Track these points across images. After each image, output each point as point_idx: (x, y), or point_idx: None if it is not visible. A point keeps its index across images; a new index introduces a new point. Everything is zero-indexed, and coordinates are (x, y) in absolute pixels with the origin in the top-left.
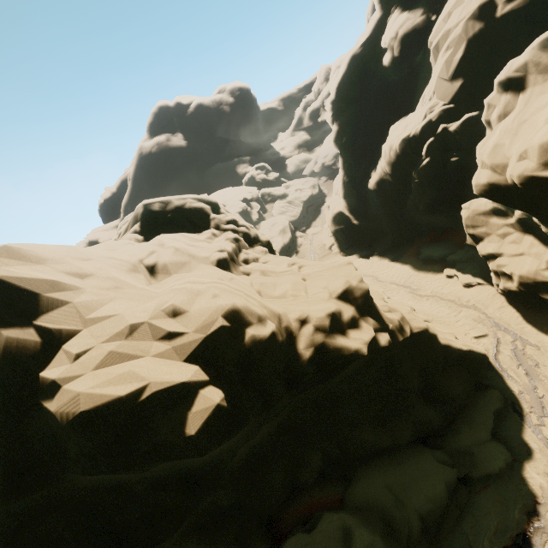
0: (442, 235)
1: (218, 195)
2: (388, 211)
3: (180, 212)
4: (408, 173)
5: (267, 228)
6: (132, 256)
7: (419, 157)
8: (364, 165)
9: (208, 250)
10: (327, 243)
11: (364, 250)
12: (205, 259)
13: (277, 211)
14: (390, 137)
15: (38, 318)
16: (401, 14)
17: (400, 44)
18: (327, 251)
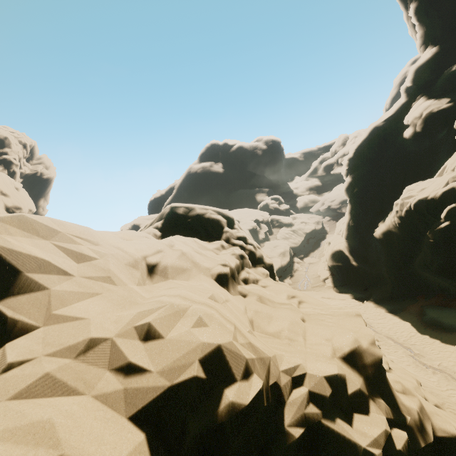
0: (452, 301)
1: (236, 212)
2: (391, 261)
3: (199, 219)
4: (420, 231)
5: (270, 248)
6: (138, 250)
7: (435, 219)
8: (371, 215)
9: (212, 261)
10: (322, 275)
11: (359, 292)
12: (206, 270)
13: (282, 235)
14: (404, 195)
15: (4, 299)
16: (426, 101)
17: (423, 123)
18: (320, 282)
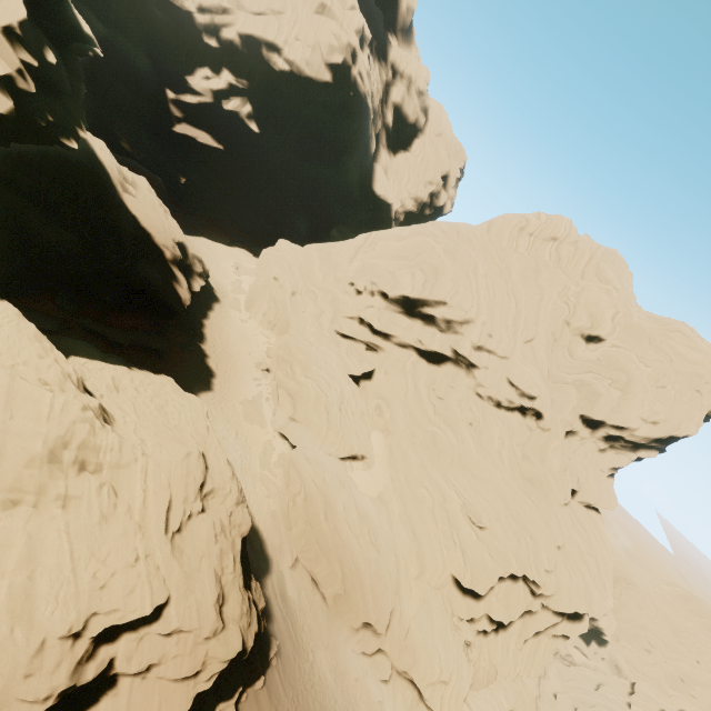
0: None
1: None
2: None
3: None
4: None
5: None
6: None
7: None
8: None
9: None
10: None
11: None
12: None
13: None
14: None
15: None
16: None
17: None
18: None
